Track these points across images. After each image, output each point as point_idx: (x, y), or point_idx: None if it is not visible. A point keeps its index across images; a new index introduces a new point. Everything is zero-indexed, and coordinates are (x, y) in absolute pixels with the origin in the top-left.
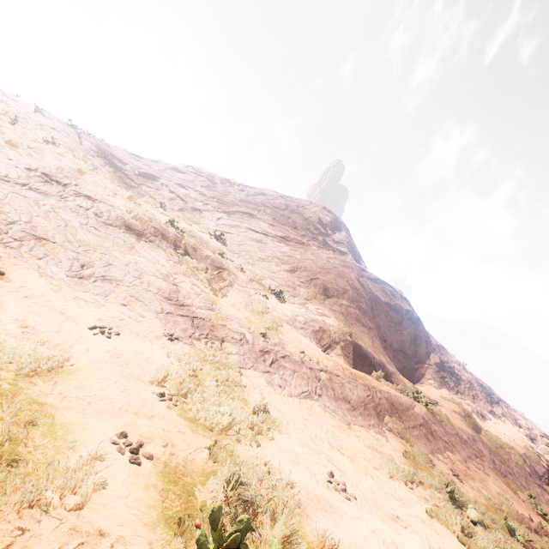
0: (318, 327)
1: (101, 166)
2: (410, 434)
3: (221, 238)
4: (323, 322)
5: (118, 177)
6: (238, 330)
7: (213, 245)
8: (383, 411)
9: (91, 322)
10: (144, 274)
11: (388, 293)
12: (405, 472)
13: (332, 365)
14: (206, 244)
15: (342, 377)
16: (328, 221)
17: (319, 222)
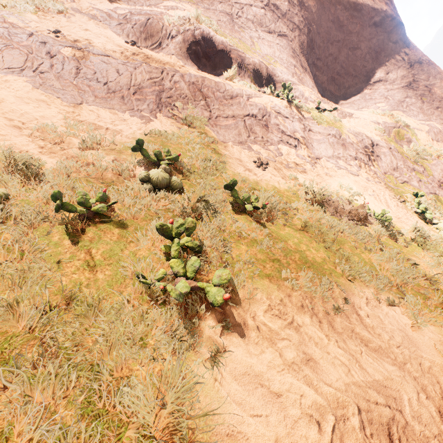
0: (145, 19)
1: None
2: (214, 123)
3: None
4: (161, 13)
5: None
6: None
7: None
8: (175, 97)
9: None
10: None
11: None
12: (92, 137)
13: (112, 49)
14: None
15: (116, 58)
16: None
17: None
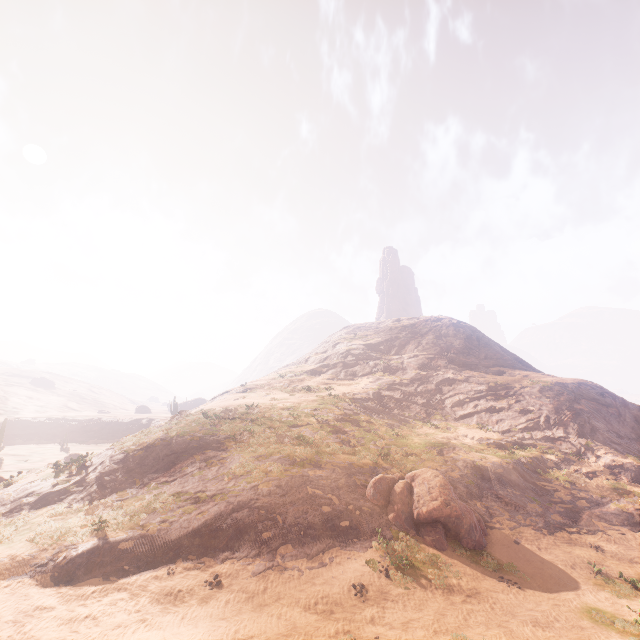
0: (629, 470)
1: (382, 419)
2: None
3: (490, 428)
4: (625, 463)
5: (389, 418)
6: (637, 508)
7: (503, 441)
8: None
9: (634, 547)
10: (576, 503)
11: (594, 394)
12: None
13: None
14: (503, 444)
15: None
16: (471, 338)
17: (468, 344)
